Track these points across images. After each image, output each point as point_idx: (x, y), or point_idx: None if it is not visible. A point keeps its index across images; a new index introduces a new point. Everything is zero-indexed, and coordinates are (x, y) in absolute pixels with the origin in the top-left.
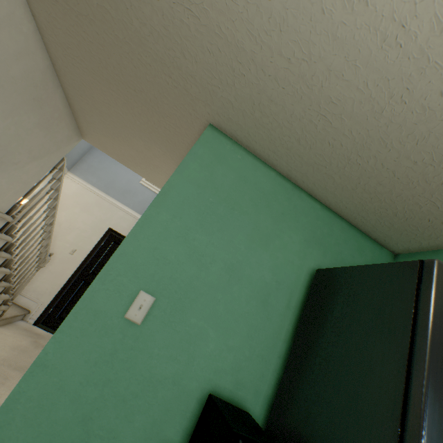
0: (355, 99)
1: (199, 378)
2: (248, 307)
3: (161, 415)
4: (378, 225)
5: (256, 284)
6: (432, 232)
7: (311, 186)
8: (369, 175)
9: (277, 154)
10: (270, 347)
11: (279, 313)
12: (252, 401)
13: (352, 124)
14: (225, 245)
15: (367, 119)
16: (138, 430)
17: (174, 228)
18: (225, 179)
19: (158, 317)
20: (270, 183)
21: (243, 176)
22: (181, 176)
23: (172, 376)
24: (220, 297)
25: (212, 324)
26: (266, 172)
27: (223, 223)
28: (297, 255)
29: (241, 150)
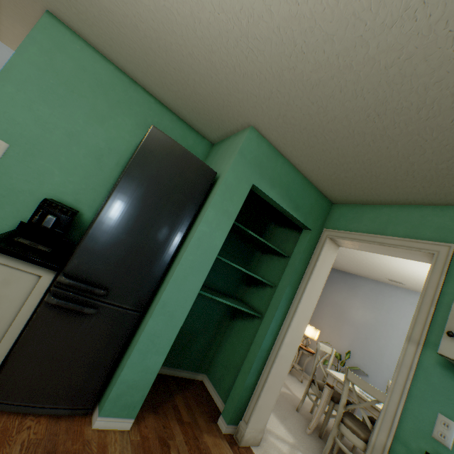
0: (120, 13)
1: (49, 195)
2: (86, 161)
3: (24, 208)
4: (192, 119)
5: (92, 148)
6: (215, 125)
7: (142, 83)
8: (163, 76)
9: (108, 50)
10: (102, 186)
11: (110, 168)
12: (88, 210)
13: (131, 33)
14: (67, 118)
15: (135, 31)
16: (9, 213)
17: (20, 100)
18: (65, 66)
19: (14, 157)
20: (109, 75)
21: (83, 66)
22: (22, 58)
23: (29, 190)
24: (63, 152)
25: (57, 167)
26: (106, 66)
27: (64, 102)
28: (129, 133)
29: (81, 42)
